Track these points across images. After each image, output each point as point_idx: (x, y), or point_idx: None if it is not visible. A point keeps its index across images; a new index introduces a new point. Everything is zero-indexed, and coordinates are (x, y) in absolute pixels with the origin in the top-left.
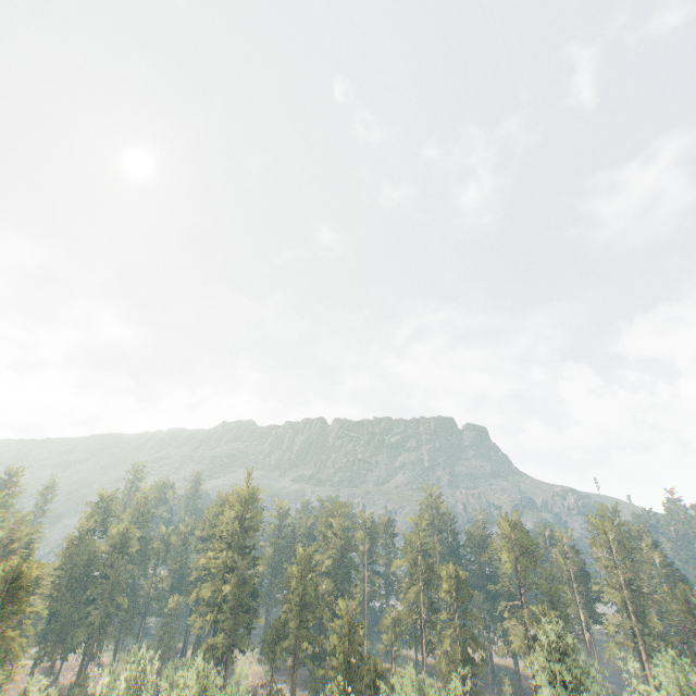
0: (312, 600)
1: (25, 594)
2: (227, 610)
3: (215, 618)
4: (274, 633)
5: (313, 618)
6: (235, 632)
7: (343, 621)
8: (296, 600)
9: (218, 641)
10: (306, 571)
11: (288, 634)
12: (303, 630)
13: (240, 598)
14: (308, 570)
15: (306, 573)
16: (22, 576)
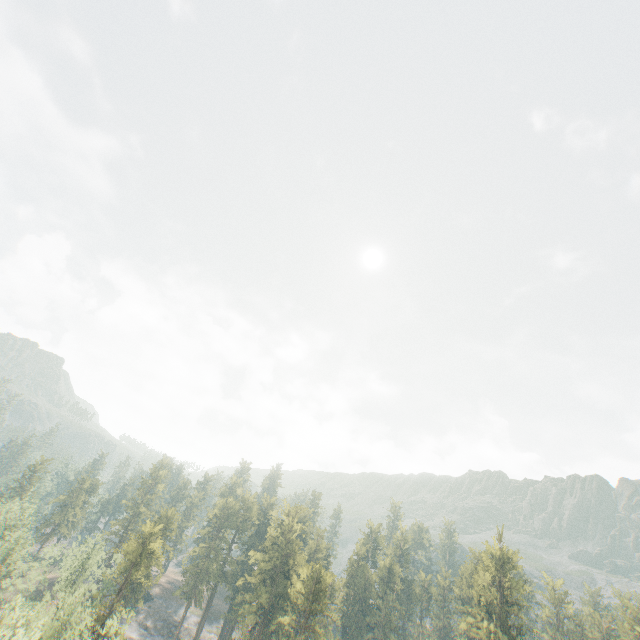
0: None
1: (323, 596)
2: None
3: None
4: None
5: None
6: None
7: None
8: None
9: None
10: None
11: None
12: None
13: None
14: None
15: None
16: (321, 580)
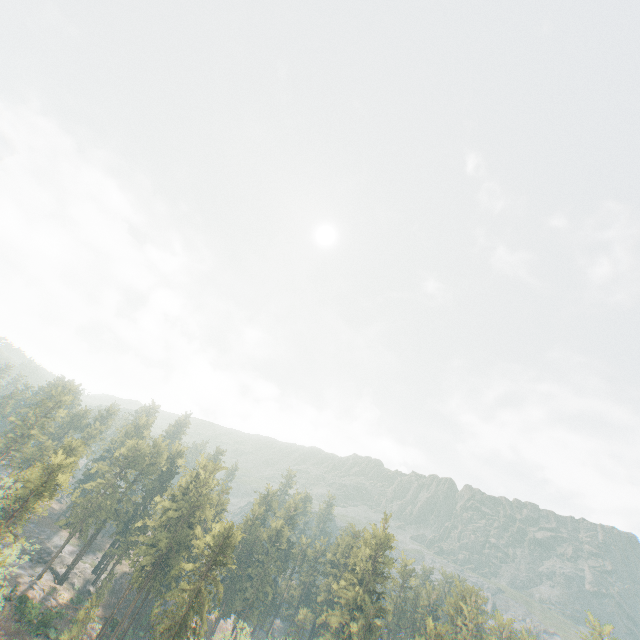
0: None
1: (231, 551)
2: None
3: None
4: None
5: None
6: None
7: None
8: None
9: None
10: None
11: None
12: None
13: None
14: None
15: None
16: (231, 536)
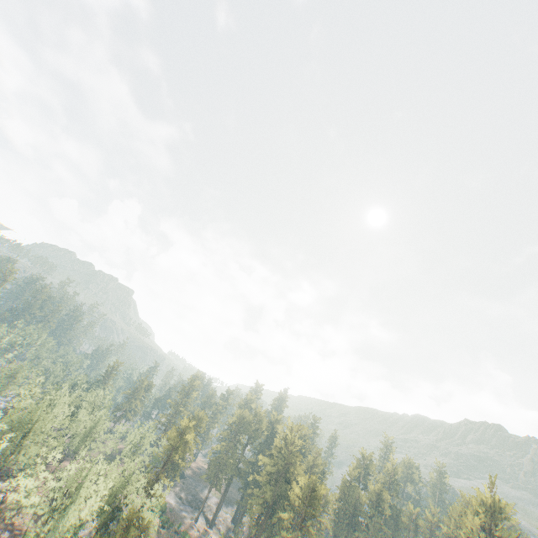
0: None
1: (317, 503)
2: None
3: None
4: None
5: None
6: None
7: None
8: None
9: None
10: None
11: None
12: None
13: None
14: None
15: None
16: (316, 489)
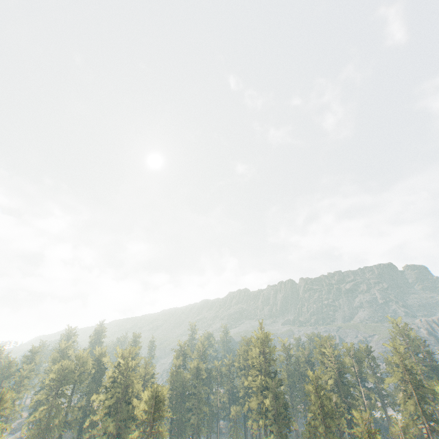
0: (330, 411)
1: (163, 405)
2: (271, 417)
3: (265, 422)
4: (308, 434)
5: (335, 424)
6: (280, 432)
7: (361, 427)
8: (317, 410)
9: (270, 438)
10: (319, 388)
11: (319, 436)
12: (330, 433)
13: (278, 408)
14: (320, 388)
15: (319, 390)
16: (159, 394)
